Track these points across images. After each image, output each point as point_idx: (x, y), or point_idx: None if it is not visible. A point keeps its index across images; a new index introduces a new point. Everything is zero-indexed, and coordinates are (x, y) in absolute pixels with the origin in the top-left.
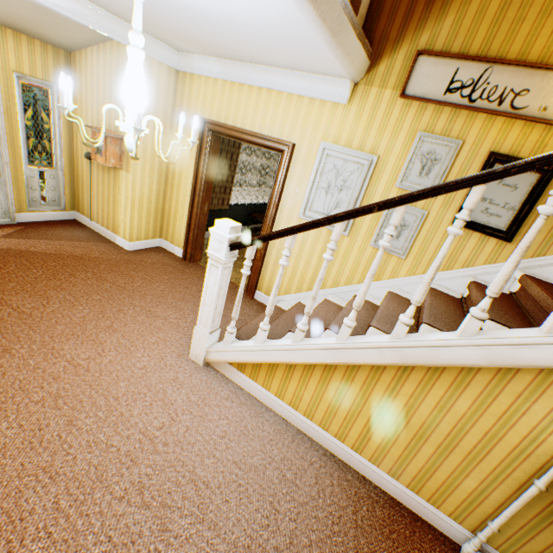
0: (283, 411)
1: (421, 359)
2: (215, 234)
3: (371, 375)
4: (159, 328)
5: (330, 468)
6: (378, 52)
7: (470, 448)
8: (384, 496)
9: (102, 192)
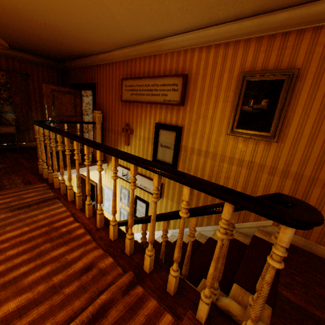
0: None
1: None
2: None
3: None
4: None
5: None
6: (108, 160)
7: None
8: None
9: None
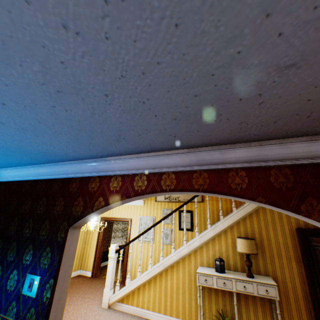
0: (140, 312)
1: (167, 264)
2: (111, 249)
3: (160, 277)
4: (88, 300)
5: None
6: None
7: (188, 288)
8: None
9: None
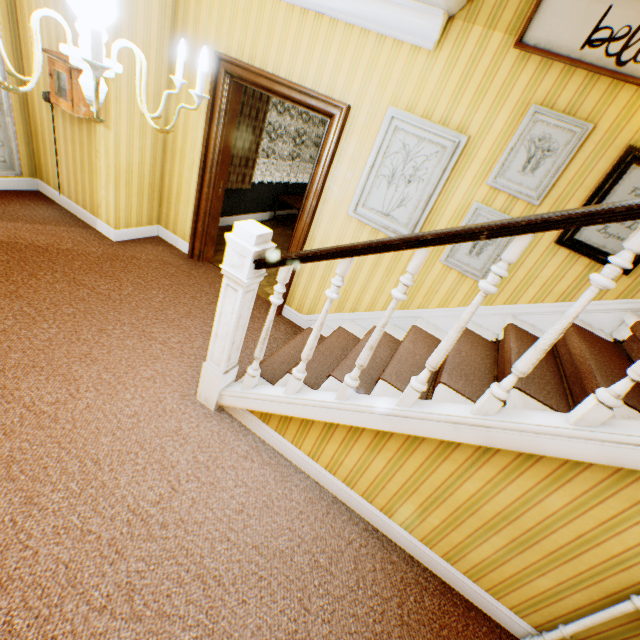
0: (317, 474)
1: (513, 445)
2: (234, 244)
3: (438, 451)
4: (156, 357)
5: (372, 548)
6: None
7: (554, 547)
8: (434, 581)
9: (72, 154)
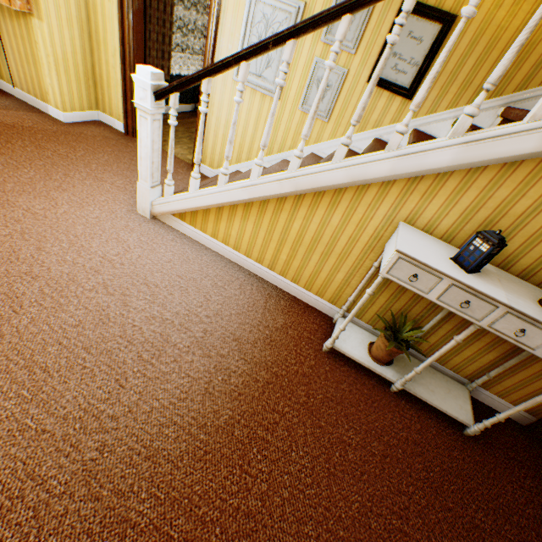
0: (219, 249)
1: (308, 186)
2: (138, 82)
3: (277, 207)
4: (107, 191)
5: (252, 282)
6: None
7: (340, 251)
8: (289, 296)
9: (17, 48)
